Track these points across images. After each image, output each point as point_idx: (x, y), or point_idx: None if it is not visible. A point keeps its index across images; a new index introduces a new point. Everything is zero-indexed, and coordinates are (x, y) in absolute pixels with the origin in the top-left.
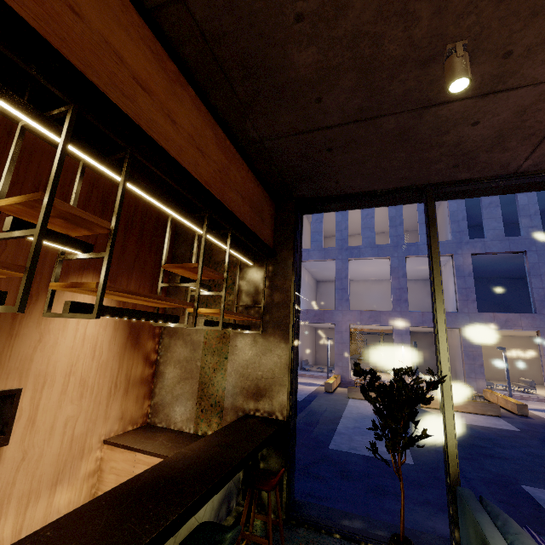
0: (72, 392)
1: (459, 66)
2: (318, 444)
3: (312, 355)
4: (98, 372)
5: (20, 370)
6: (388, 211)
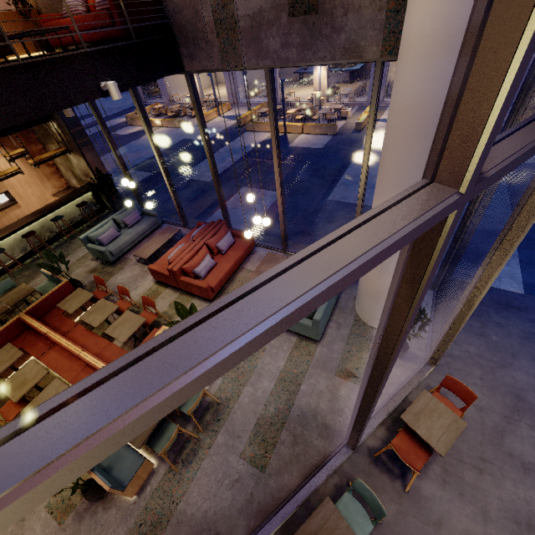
0: (26, 186)
1: None
2: (177, 176)
3: None
4: (30, 177)
5: (2, 186)
6: None
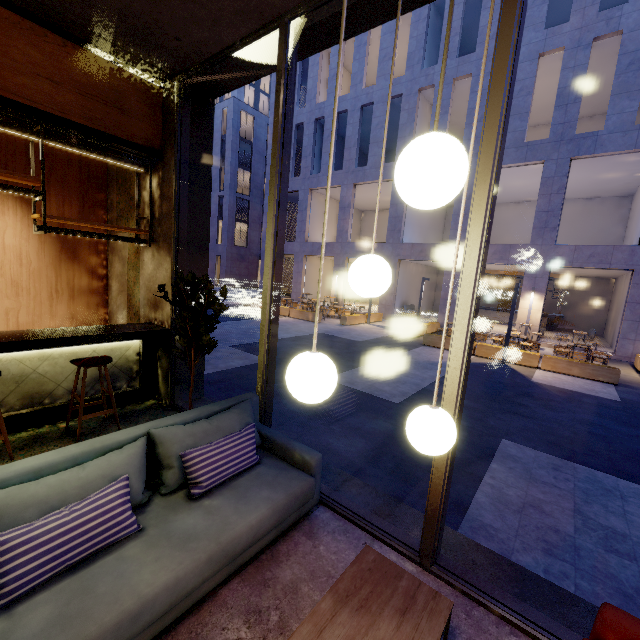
0: (6, 290)
1: None
2: None
3: (427, 301)
4: (31, 278)
5: None
6: (559, 78)
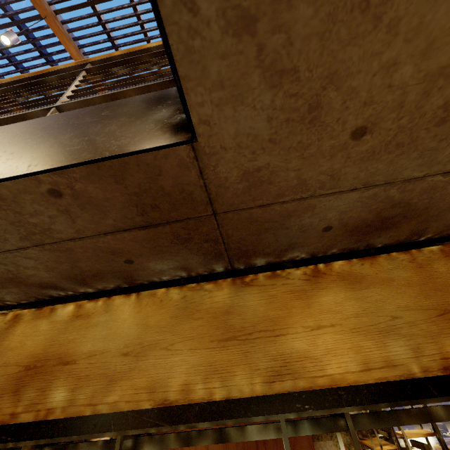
0: None
1: None
2: None
3: None
4: None
5: None
6: None
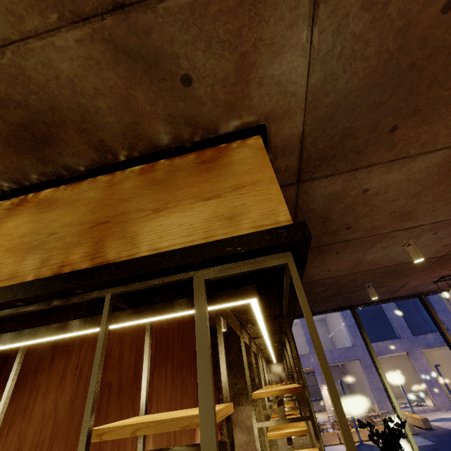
0: None
1: (373, 293)
2: None
3: None
4: None
5: None
6: None
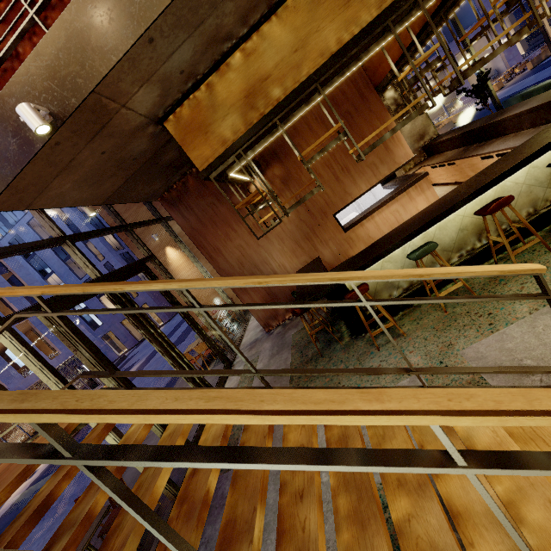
0: None
1: None
2: None
3: None
4: None
5: None
6: None
